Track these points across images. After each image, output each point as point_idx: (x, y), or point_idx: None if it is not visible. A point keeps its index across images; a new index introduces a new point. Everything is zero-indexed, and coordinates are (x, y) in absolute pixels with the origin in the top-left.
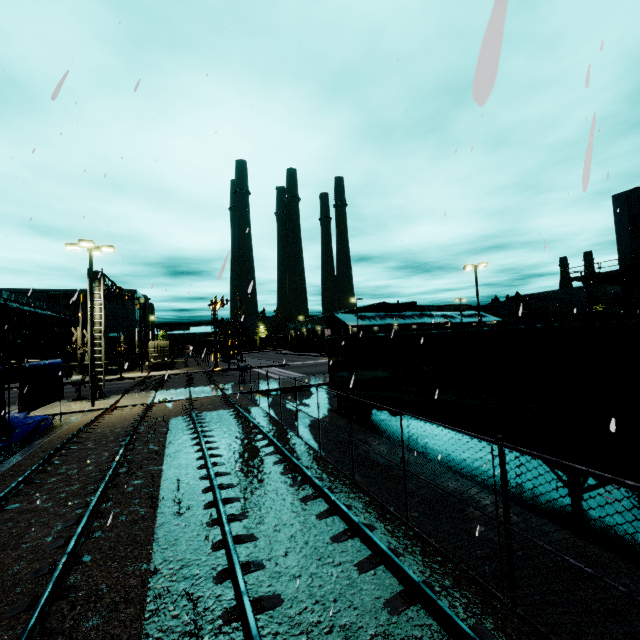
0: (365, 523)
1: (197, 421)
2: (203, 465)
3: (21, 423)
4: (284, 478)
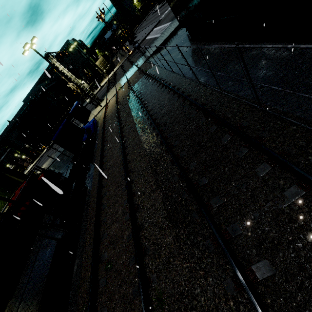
0: (203, 103)
1: (134, 91)
2: (143, 110)
3: (89, 125)
4: (171, 99)
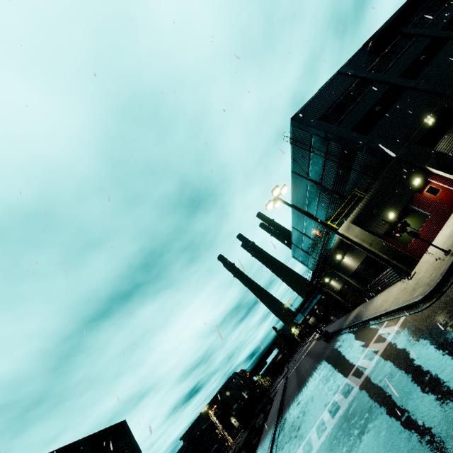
0: None
1: None
2: None
3: None
4: None
